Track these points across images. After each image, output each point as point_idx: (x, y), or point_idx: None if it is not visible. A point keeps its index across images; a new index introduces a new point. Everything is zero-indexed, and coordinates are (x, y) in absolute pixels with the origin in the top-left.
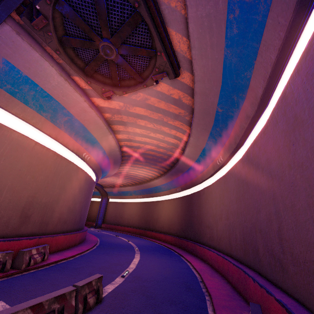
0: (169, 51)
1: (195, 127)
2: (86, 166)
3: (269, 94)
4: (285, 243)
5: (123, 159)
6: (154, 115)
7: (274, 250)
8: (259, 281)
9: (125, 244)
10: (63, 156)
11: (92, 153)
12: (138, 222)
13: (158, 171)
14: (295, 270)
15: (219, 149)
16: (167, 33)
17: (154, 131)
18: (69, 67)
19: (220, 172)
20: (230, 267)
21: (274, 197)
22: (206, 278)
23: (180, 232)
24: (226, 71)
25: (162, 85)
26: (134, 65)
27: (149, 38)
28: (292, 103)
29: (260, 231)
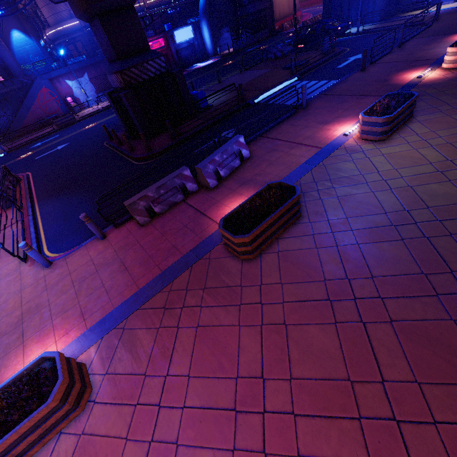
0: None
1: None
2: None
3: None
4: None
5: None
6: None
7: None
8: None
9: None
10: None
11: None
12: None
13: None
14: None
15: None
16: None
17: None
18: None
19: None
20: None
21: None
22: None
23: None
24: None
25: None
26: None
27: None
28: None
29: None
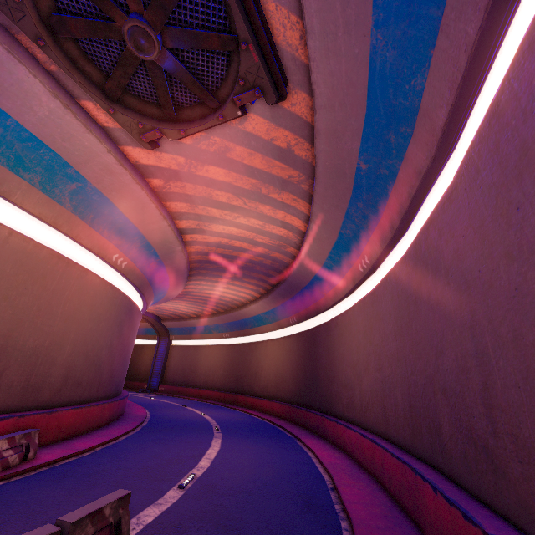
0: (263, 42)
1: (319, 202)
2: (121, 280)
3: (459, 121)
4: (500, 414)
5: (193, 267)
6: (243, 181)
7: (476, 430)
8: (446, 492)
9: (197, 420)
10: (70, 260)
11: (132, 256)
12: (223, 380)
13: (256, 290)
14: (525, 472)
15: (363, 244)
16: (259, 6)
17: (245, 214)
18: (72, 82)
19: (364, 287)
20: (387, 459)
21: (474, 324)
22: (342, 483)
23: (296, 395)
24: (376, 83)
25: (255, 119)
26: (198, 76)
27: (224, 16)
28: (515, 120)
29: (444, 391)
